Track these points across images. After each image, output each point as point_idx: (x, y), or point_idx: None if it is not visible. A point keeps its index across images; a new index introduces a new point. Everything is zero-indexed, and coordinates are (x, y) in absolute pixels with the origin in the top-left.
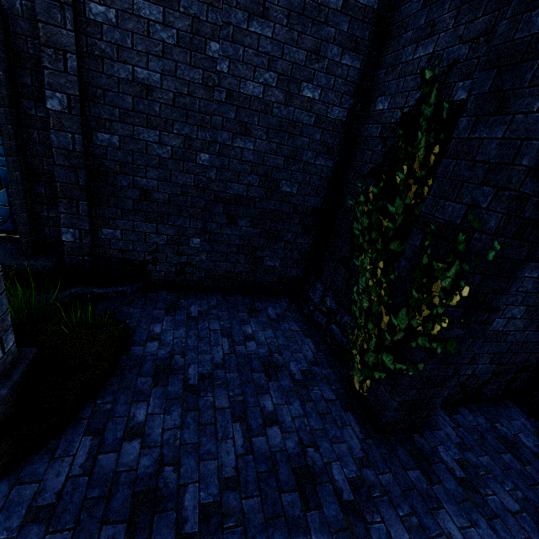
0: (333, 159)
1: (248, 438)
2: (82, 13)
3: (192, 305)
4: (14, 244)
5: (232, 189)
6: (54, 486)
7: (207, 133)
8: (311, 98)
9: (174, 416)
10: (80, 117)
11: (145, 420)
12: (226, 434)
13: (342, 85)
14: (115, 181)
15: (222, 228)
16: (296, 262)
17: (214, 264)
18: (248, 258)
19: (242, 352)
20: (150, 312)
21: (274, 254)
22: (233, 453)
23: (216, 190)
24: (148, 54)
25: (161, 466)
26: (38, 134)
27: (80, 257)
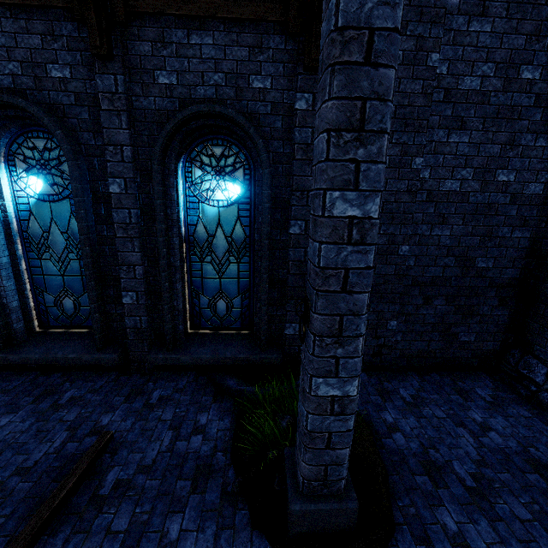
0: (530, 230)
1: None
2: None
3: (398, 388)
4: (246, 340)
5: (428, 272)
6: None
7: (408, 228)
8: (505, 181)
9: (484, 527)
10: None
11: (459, 530)
12: None
13: (537, 164)
14: None
15: (418, 309)
16: (493, 335)
17: (408, 343)
18: (442, 335)
19: (492, 445)
20: (367, 398)
21: (468, 329)
22: None
23: (414, 275)
24: None
25: None
26: (279, 253)
27: (296, 347)
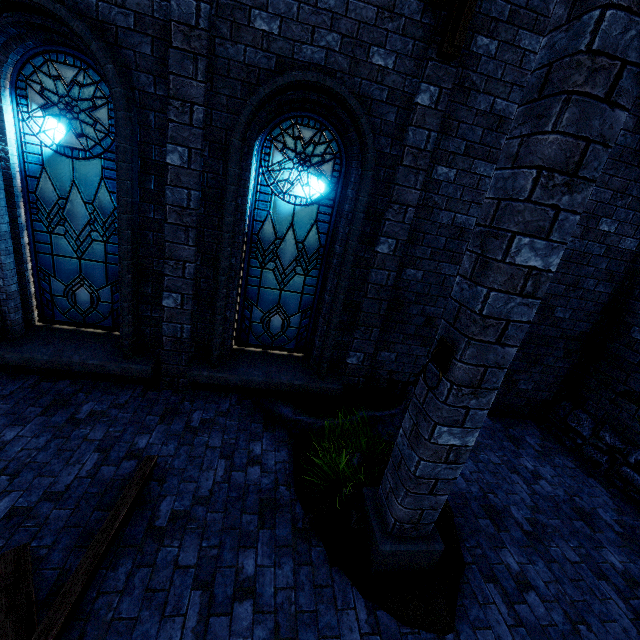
0: (613, 286)
1: (626, 600)
2: (429, 175)
3: None
4: (301, 364)
5: None
6: (504, 634)
7: None
8: (606, 231)
9: (542, 567)
10: (400, 258)
11: (521, 570)
12: (603, 594)
13: (639, 218)
14: (407, 310)
15: None
16: (549, 386)
17: None
18: (503, 381)
19: (543, 493)
20: None
21: (529, 378)
22: (625, 616)
23: None
24: (471, 202)
25: (574, 624)
26: (359, 272)
27: (356, 378)
